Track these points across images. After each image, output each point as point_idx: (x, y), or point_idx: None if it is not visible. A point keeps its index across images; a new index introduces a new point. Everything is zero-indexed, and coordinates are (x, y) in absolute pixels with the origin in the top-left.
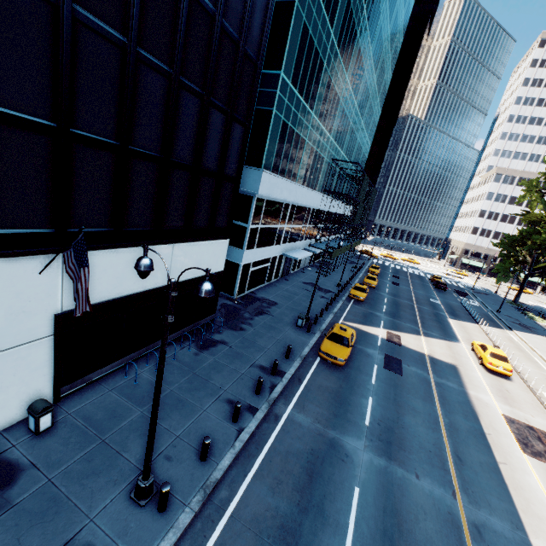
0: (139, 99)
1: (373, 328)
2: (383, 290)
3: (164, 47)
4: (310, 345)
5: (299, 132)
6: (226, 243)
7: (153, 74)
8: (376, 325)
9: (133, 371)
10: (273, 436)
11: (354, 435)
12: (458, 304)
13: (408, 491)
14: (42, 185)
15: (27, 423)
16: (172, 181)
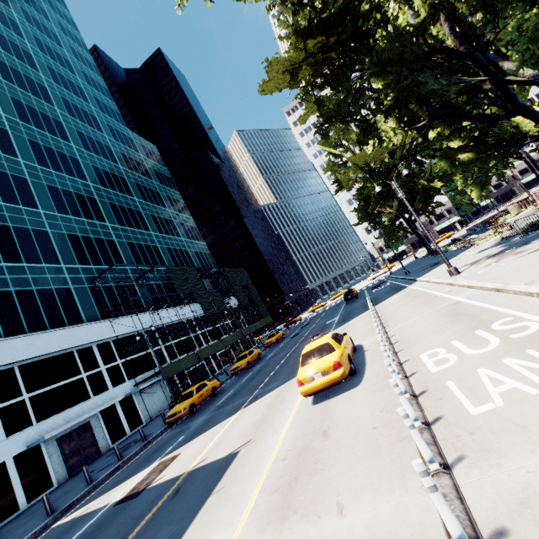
0: None
1: (129, 479)
2: (263, 360)
3: None
4: None
5: None
6: None
7: None
8: (151, 462)
9: None
10: None
11: None
12: (362, 301)
13: None
14: None
15: None
16: None
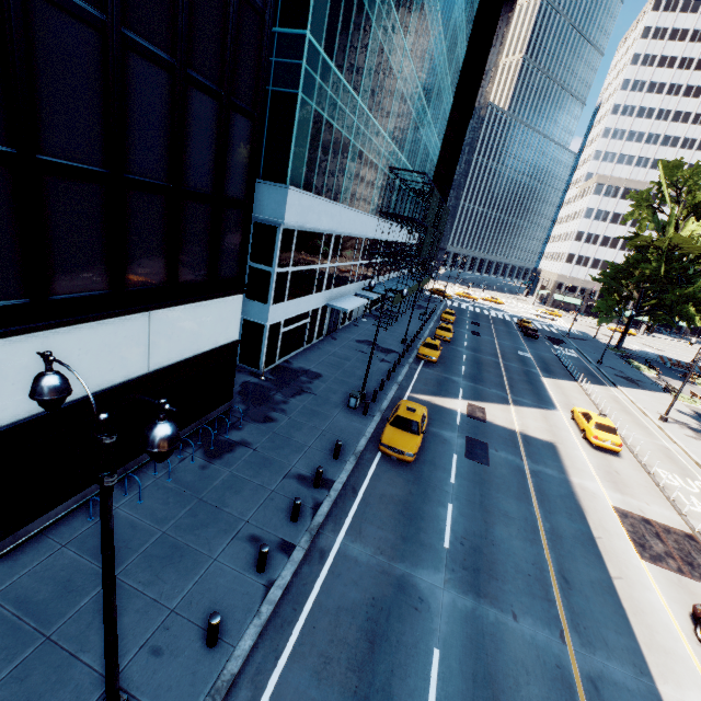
0: (43, 67)
1: (449, 399)
2: (460, 344)
3: None
4: (367, 435)
5: (341, 128)
6: (239, 300)
7: (65, 21)
8: (454, 395)
9: None
10: (318, 585)
11: (430, 566)
12: (552, 357)
13: (504, 643)
14: None
15: None
16: (134, 212)
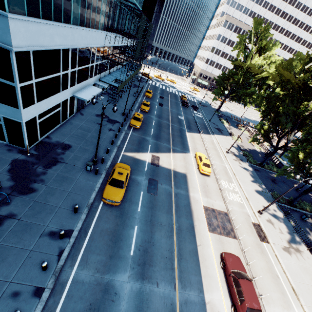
0: None
1: (143, 154)
2: (153, 113)
3: None
4: (96, 190)
5: None
6: None
7: None
8: (146, 150)
9: None
10: (58, 309)
11: (122, 270)
12: (192, 118)
13: (151, 302)
14: None
15: None
16: None
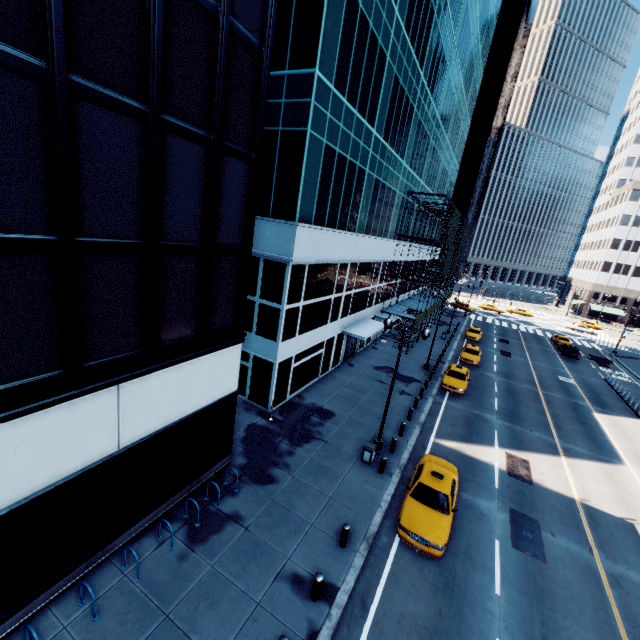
0: None
1: (483, 447)
2: (489, 368)
3: (7, 9)
4: (383, 507)
5: (355, 160)
6: (237, 350)
7: None
8: (487, 441)
9: (49, 626)
10: None
11: None
12: (601, 383)
13: None
14: None
15: None
16: (94, 278)
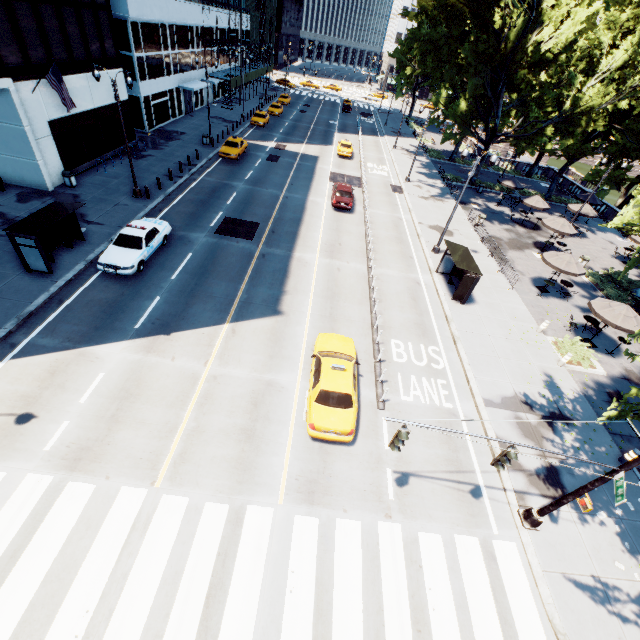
0: None
1: (266, 143)
2: (287, 118)
3: None
4: (214, 153)
5: None
6: (122, 73)
7: None
8: (270, 141)
9: (100, 169)
10: (194, 184)
11: (238, 182)
12: (354, 124)
13: (260, 192)
14: (10, 34)
15: (63, 186)
16: (66, 18)
